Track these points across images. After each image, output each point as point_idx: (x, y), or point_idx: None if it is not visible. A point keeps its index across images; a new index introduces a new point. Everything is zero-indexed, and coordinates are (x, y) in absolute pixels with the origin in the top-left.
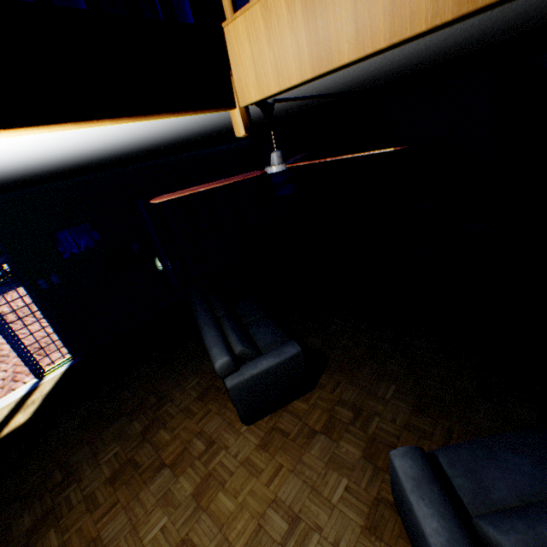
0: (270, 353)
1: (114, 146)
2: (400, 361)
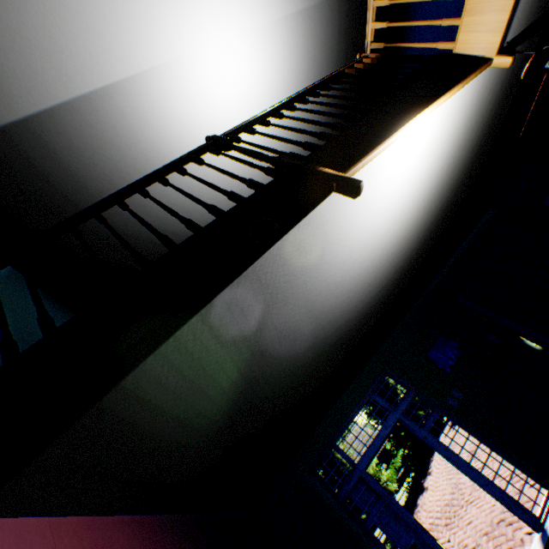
0: None
1: (441, 177)
2: None
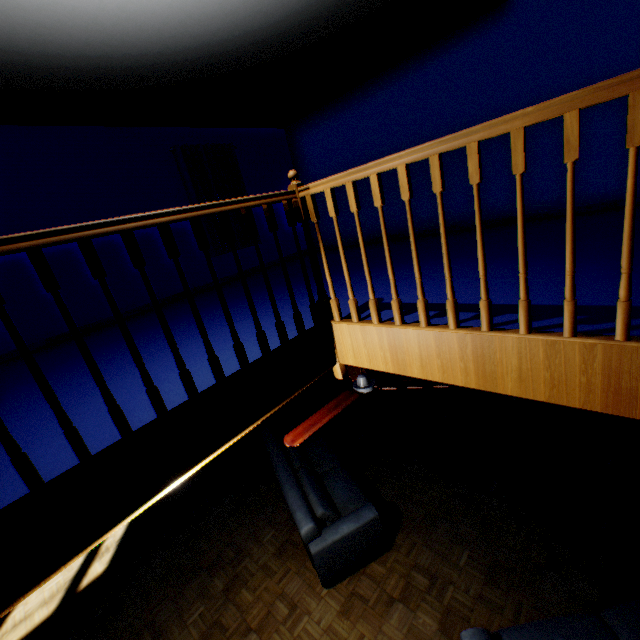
0: (349, 516)
1: None
2: (473, 521)
